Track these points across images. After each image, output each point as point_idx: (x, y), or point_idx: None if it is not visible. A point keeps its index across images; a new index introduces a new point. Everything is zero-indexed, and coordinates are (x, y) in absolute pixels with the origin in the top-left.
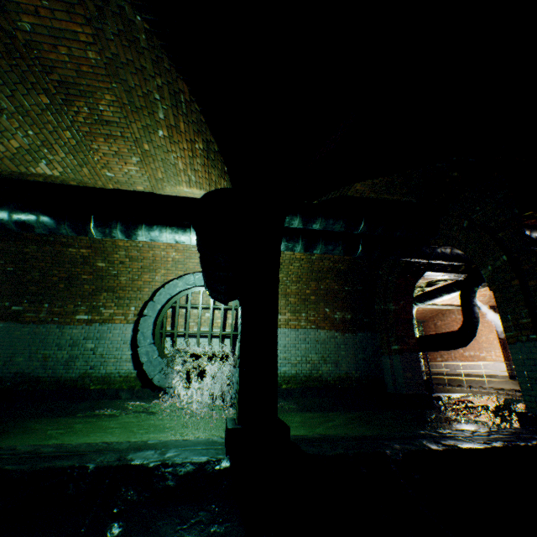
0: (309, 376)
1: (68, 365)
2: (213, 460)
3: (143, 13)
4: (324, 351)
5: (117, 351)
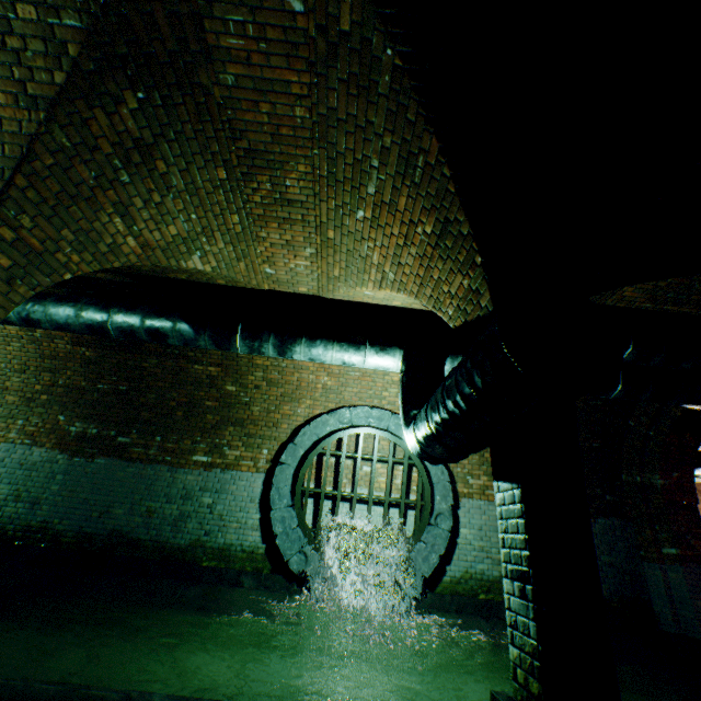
0: None
1: (177, 526)
2: None
3: (398, 44)
4: None
5: (241, 512)
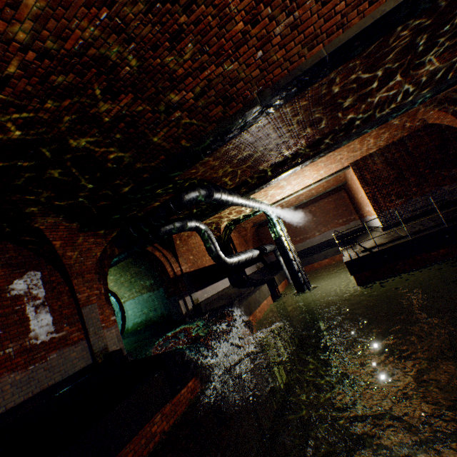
0: (146, 320)
1: None
2: None
3: None
4: (149, 305)
5: None
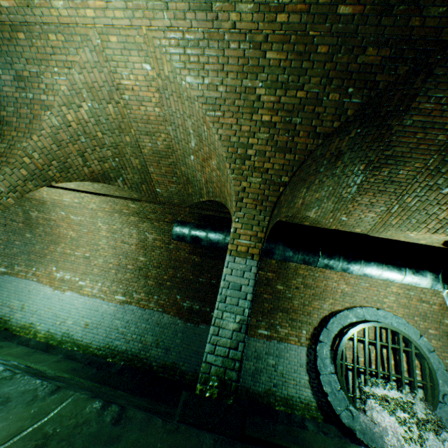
0: None
1: (254, 377)
2: None
3: None
4: None
5: (295, 373)
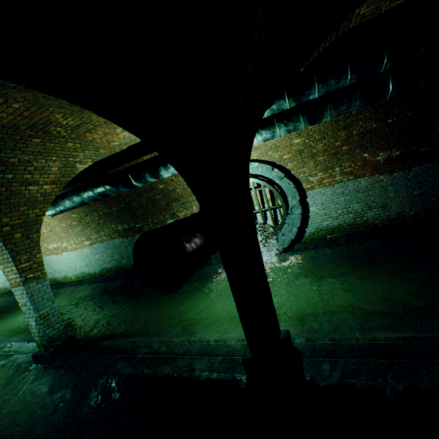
0: (352, 224)
1: None
2: (236, 379)
3: None
4: (367, 199)
5: None
